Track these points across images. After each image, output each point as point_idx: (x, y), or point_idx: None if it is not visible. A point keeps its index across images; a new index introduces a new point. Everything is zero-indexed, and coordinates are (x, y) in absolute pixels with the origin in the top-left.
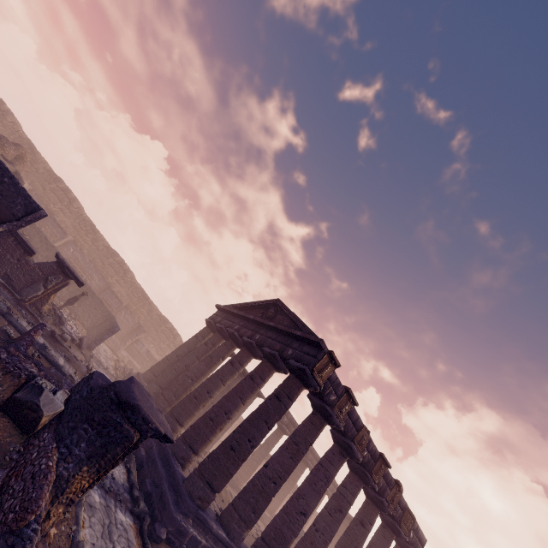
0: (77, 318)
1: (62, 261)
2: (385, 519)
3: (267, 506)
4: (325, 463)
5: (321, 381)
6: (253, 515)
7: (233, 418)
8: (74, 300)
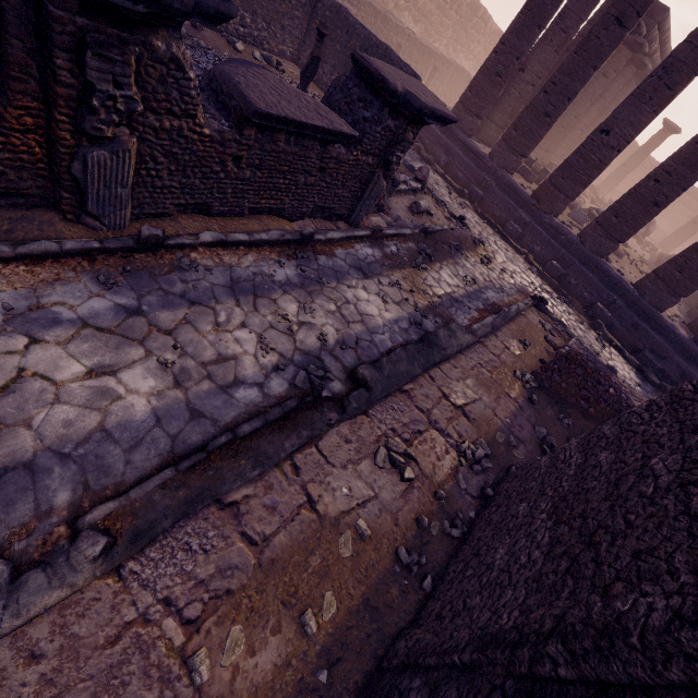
0: (265, 48)
1: (410, 101)
2: None
3: None
4: None
5: None
6: None
7: None
8: (314, 66)
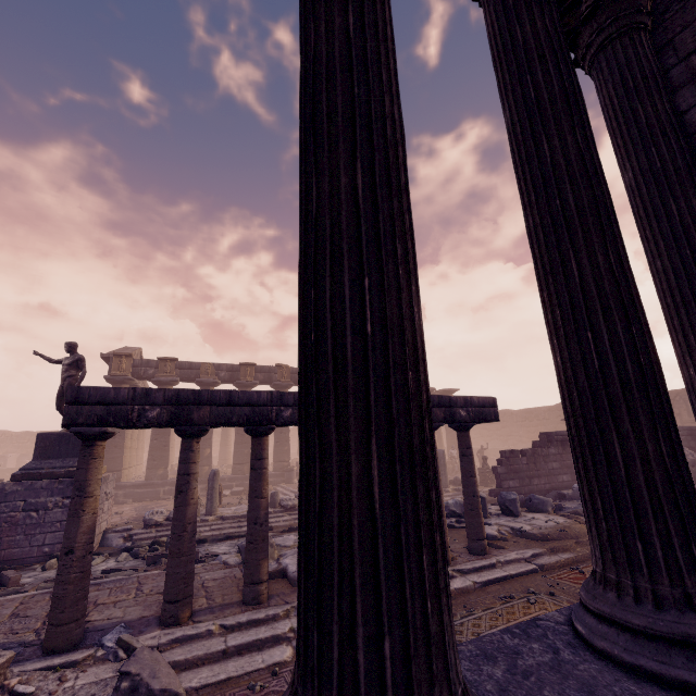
0: None
1: None
2: None
3: (163, 452)
4: None
5: (128, 372)
6: (156, 462)
7: (126, 436)
8: None
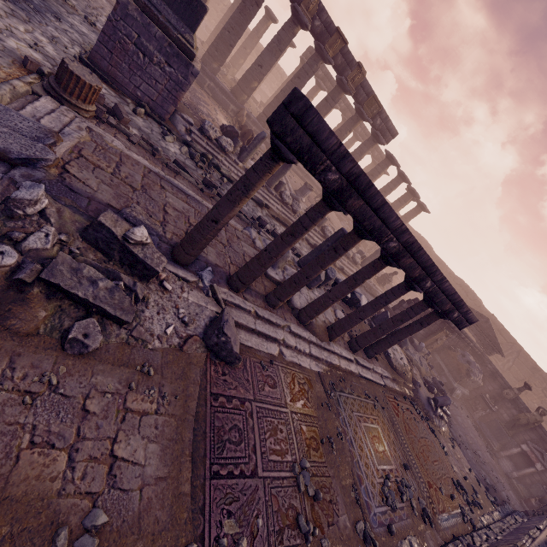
0: None
1: None
2: (355, 107)
3: (227, 50)
4: (279, 31)
5: None
6: (217, 53)
7: None
8: None
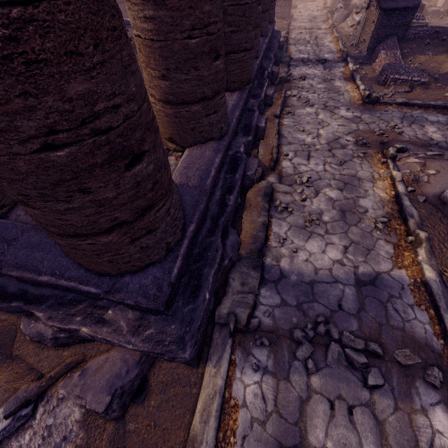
0: None
1: None
2: None
3: None
4: None
5: None
6: None
7: None
8: None
